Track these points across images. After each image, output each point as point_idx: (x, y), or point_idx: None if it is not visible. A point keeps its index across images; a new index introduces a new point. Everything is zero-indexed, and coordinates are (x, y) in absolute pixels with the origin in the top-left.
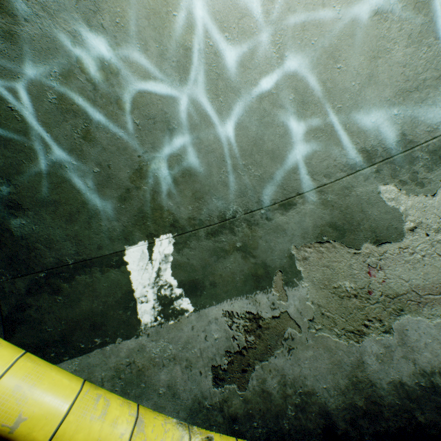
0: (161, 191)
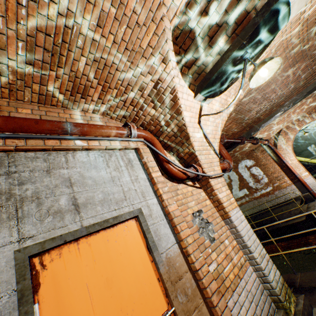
0: (308, 141)
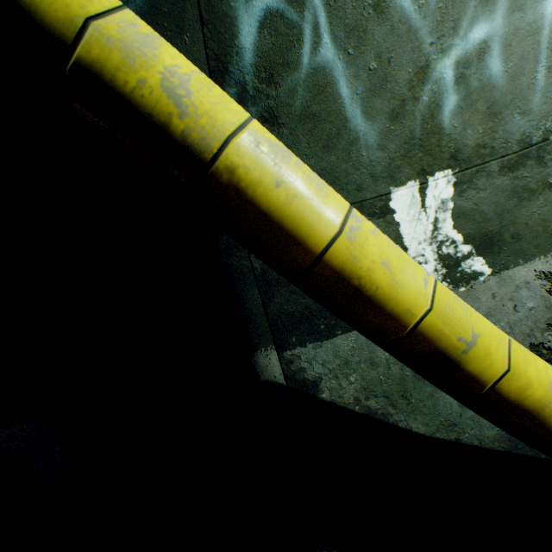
0: (444, 105)
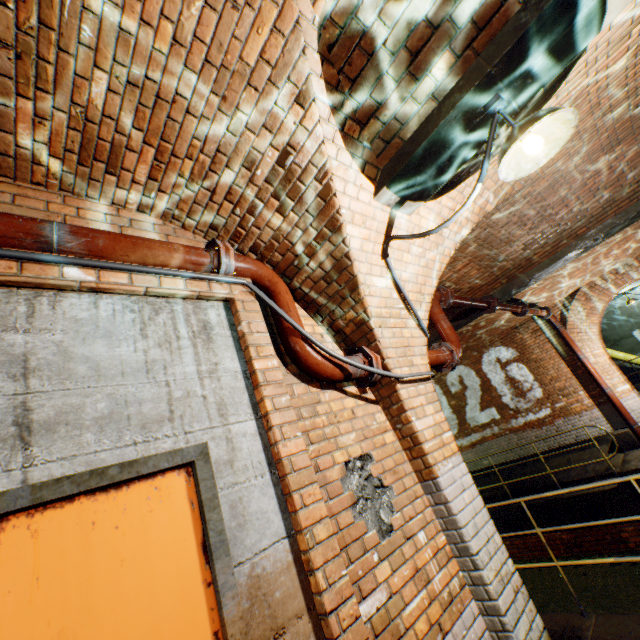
0: (636, 318)
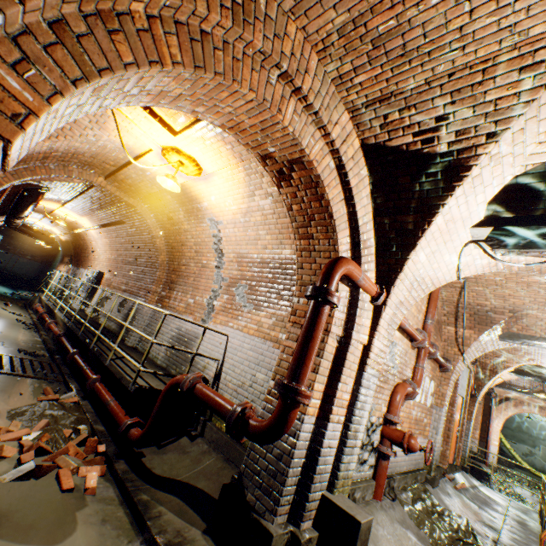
0: (522, 425)
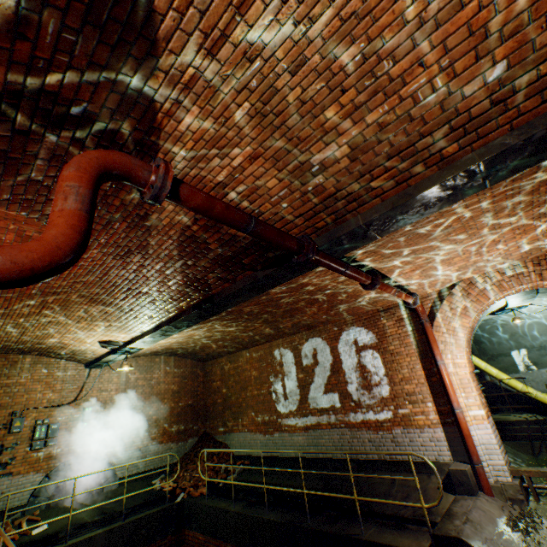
0: (518, 338)
